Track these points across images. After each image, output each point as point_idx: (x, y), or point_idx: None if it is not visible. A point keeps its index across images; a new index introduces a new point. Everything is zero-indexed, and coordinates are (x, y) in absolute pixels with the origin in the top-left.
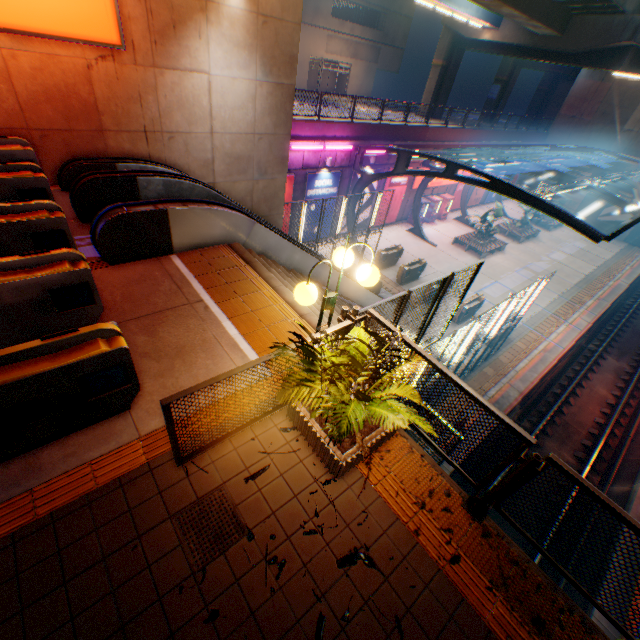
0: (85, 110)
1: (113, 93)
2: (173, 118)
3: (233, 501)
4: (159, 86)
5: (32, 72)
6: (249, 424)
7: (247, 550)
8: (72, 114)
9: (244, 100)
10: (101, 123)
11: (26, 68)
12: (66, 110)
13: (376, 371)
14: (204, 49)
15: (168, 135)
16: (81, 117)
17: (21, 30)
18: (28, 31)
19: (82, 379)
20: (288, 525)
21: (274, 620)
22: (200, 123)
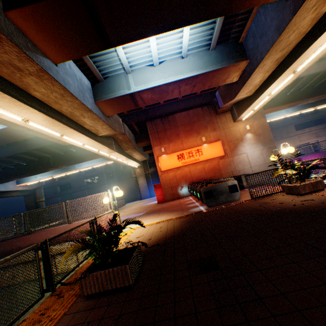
0: (217, 171)
1: (223, 165)
2: (238, 166)
3: (267, 201)
4: (233, 160)
5: (207, 166)
6: (270, 194)
7: (271, 203)
8: (214, 172)
9: (258, 155)
10: (221, 172)
11: (206, 166)
12: (213, 172)
13: (315, 178)
14: (243, 148)
15: (237, 171)
16: (216, 172)
17: (206, 159)
18: (207, 159)
19: (228, 187)
20: (283, 201)
21: (279, 206)
22: (246, 165)
